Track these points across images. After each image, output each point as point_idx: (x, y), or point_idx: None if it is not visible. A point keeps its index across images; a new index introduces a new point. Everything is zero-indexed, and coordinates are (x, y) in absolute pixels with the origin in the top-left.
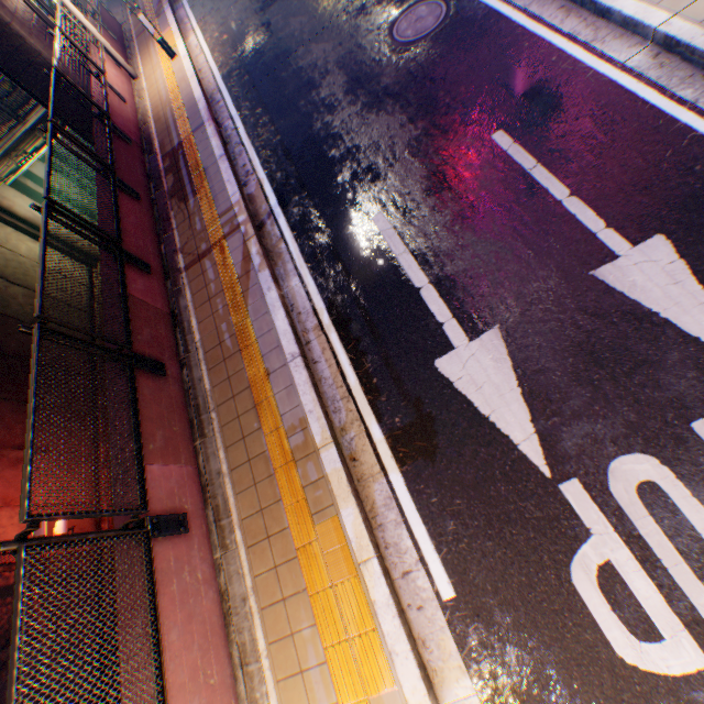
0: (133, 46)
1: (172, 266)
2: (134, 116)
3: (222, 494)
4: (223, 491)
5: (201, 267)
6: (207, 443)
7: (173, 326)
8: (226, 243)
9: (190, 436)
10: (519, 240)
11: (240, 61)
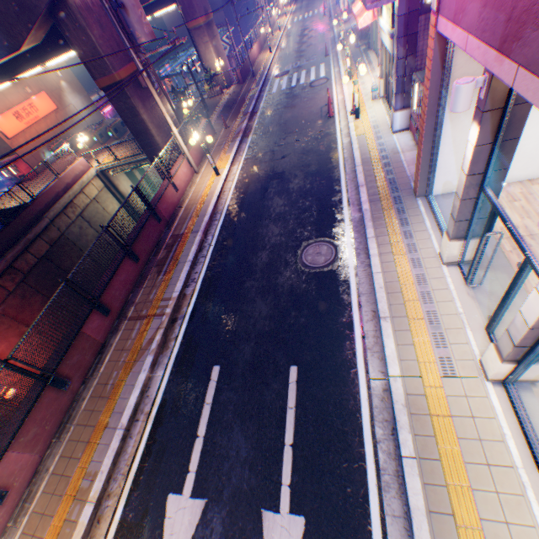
0: (211, 150)
1: (126, 311)
2: (179, 198)
3: (39, 484)
4: (41, 482)
5: (135, 324)
6: (57, 444)
7: (99, 351)
8: (152, 319)
9: (55, 432)
10: (253, 450)
11: (242, 201)
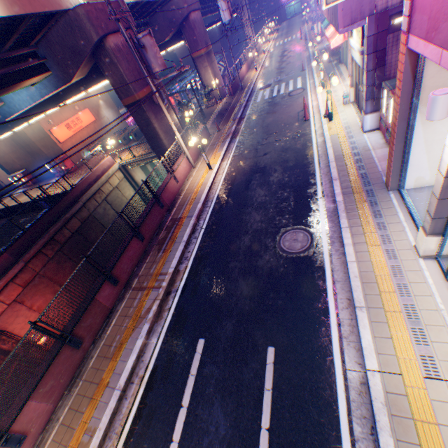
0: (206, 149)
1: (131, 282)
2: (178, 188)
3: (50, 432)
4: (52, 430)
5: (137, 294)
6: (68, 396)
7: (107, 315)
8: (151, 291)
9: (67, 385)
10: (231, 429)
11: (229, 191)
